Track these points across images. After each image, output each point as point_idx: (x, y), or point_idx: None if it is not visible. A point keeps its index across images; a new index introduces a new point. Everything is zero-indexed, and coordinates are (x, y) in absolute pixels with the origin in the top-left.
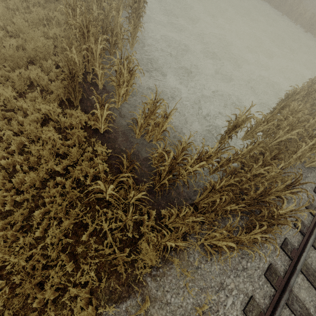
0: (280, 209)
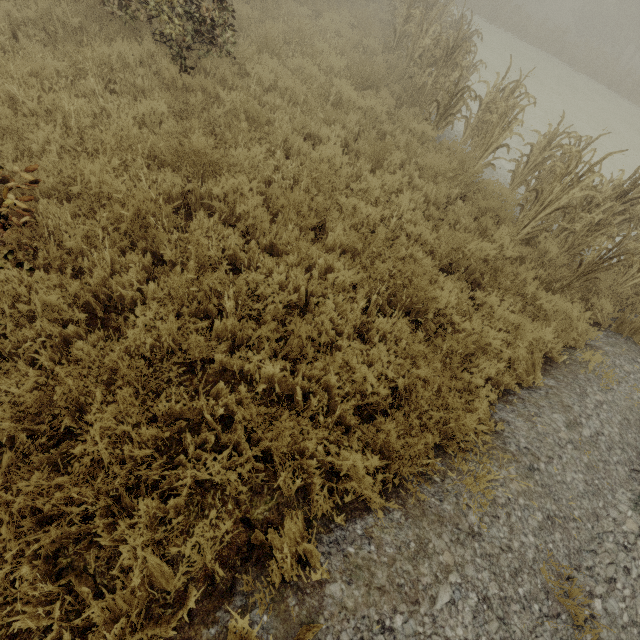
0: None
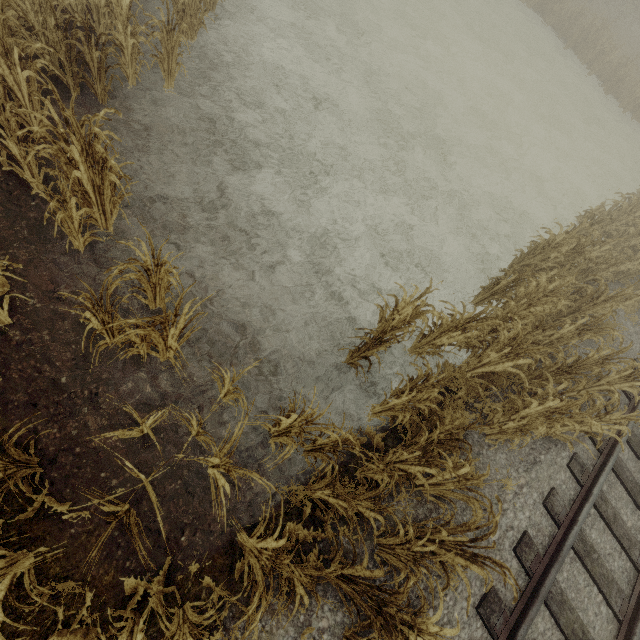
0: (422, 629)
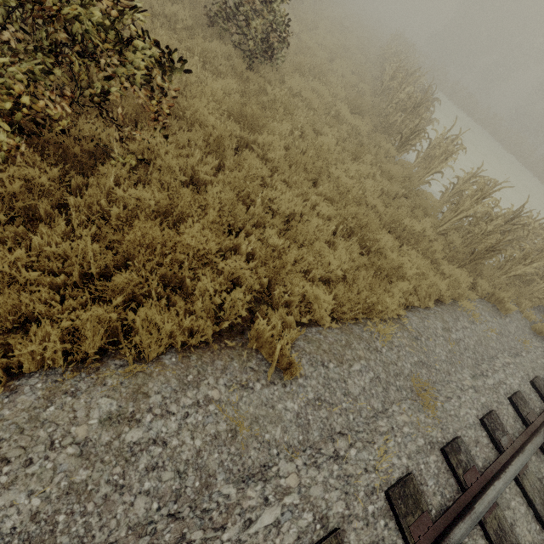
0: None
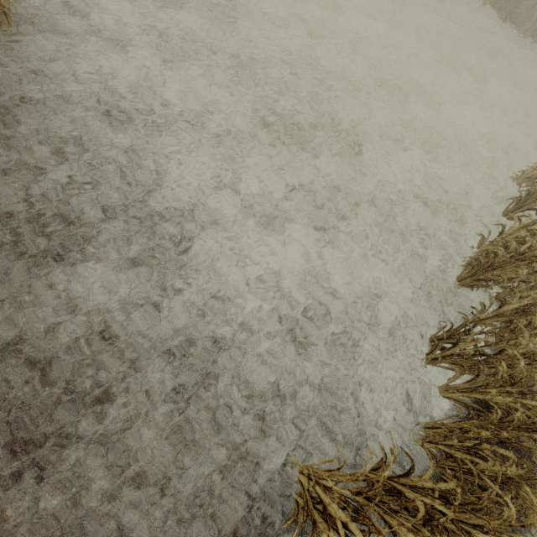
0: None
